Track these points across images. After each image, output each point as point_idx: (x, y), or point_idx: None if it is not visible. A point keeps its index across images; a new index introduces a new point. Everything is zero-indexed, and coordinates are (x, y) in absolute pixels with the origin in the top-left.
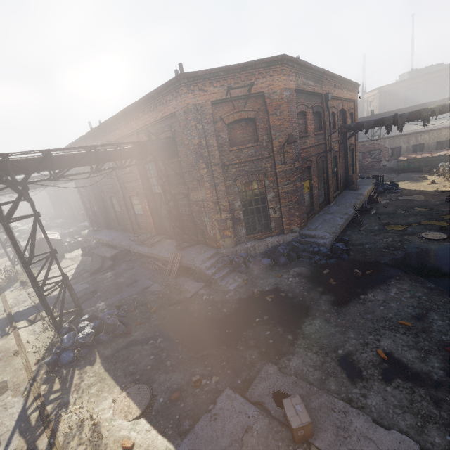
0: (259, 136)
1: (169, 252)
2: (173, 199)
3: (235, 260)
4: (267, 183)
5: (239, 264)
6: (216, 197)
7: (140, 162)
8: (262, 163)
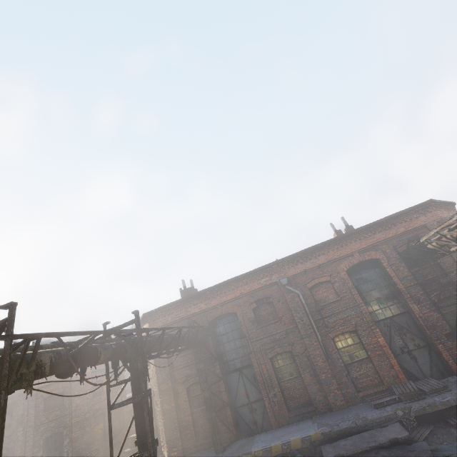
0: None
1: None
2: (437, 308)
3: None
4: None
5: None
6: None
7: (430, 257)
8: None
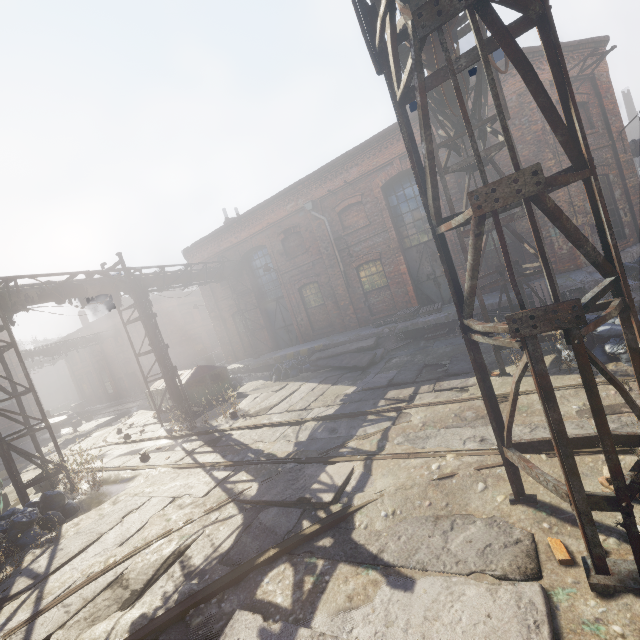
0: (594, 122)
1: (496, 298)
2: None
3: (630, 265)
4: (611, 178)
5: (639, 269)
6: (569, 196)
7: None
8: (602, 154)
